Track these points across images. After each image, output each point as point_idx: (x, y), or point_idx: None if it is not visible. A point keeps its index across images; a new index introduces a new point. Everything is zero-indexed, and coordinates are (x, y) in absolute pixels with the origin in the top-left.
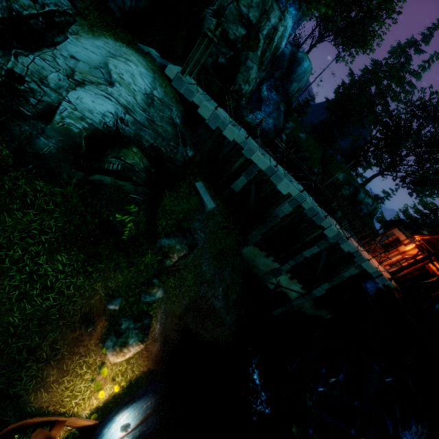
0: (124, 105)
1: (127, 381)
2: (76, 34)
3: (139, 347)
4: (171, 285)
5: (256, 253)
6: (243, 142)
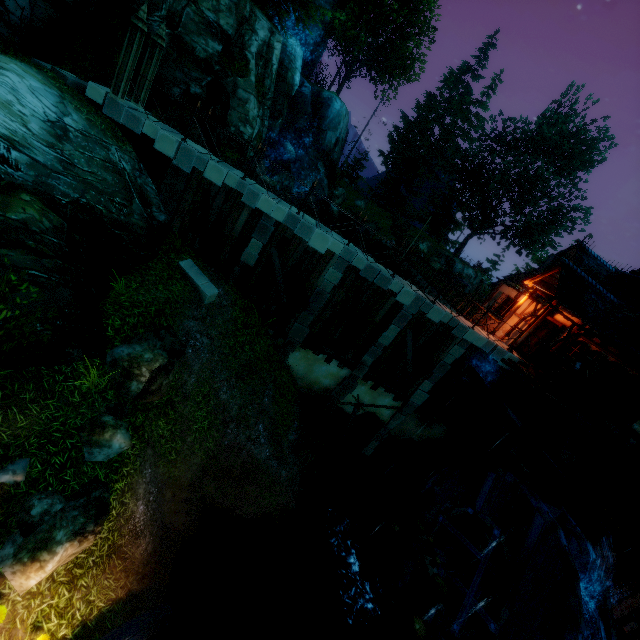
0: (4, 137)
1: (76, 624)
2: None
3: (81, 545)
4: (163, 433)
5: (311, 360)
6: (239, 184)
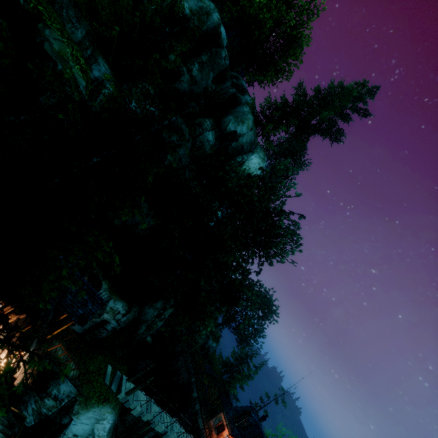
0: None
1: None
2: (77, 413)
3: None
4: None
5: None
6: (152, 420)
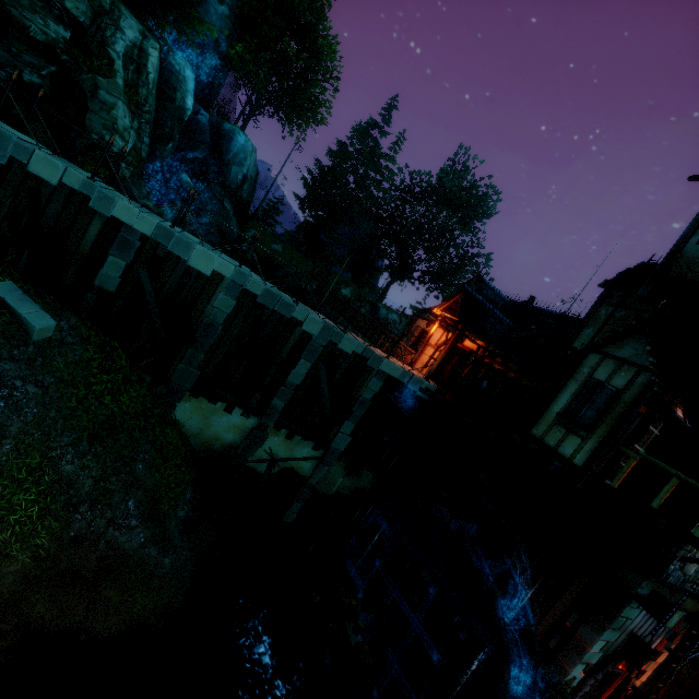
0: None
1: None
2: None
3: None
4: None
5: (207, 410)
6: (84, 185)
